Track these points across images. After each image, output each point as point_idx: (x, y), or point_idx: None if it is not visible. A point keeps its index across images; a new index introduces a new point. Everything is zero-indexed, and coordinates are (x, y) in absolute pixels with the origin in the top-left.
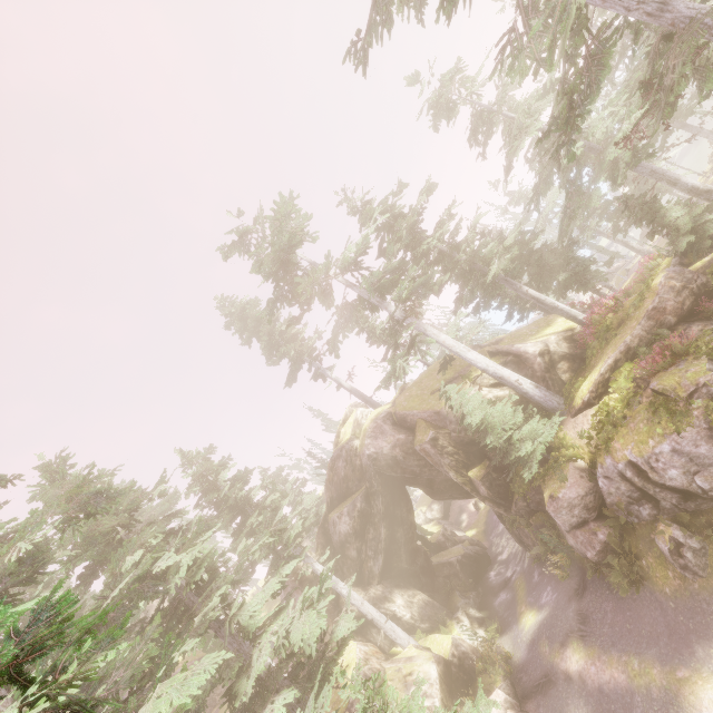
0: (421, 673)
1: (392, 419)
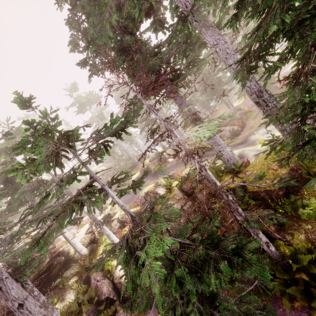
0: (33, 233)
1: None
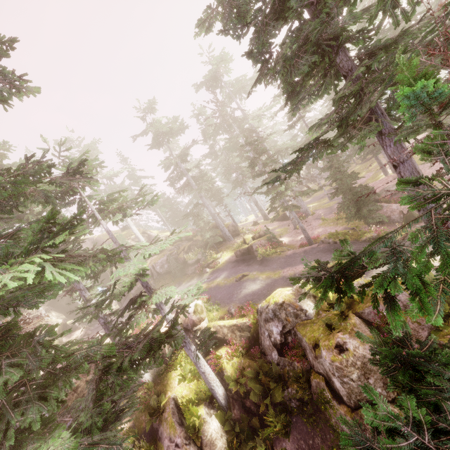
0: (55, 320)
1: (93, 240)
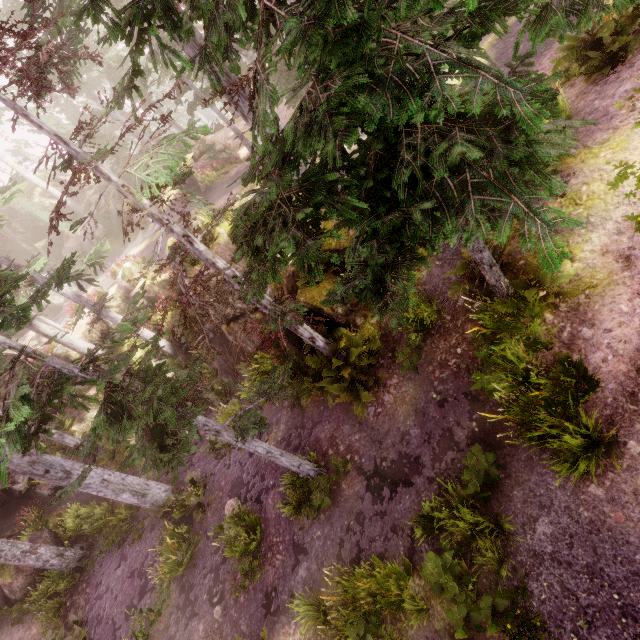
0: None
1: None
